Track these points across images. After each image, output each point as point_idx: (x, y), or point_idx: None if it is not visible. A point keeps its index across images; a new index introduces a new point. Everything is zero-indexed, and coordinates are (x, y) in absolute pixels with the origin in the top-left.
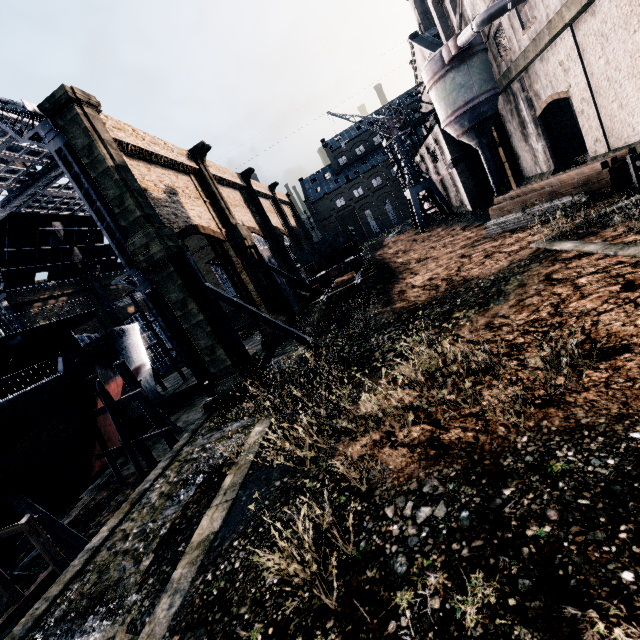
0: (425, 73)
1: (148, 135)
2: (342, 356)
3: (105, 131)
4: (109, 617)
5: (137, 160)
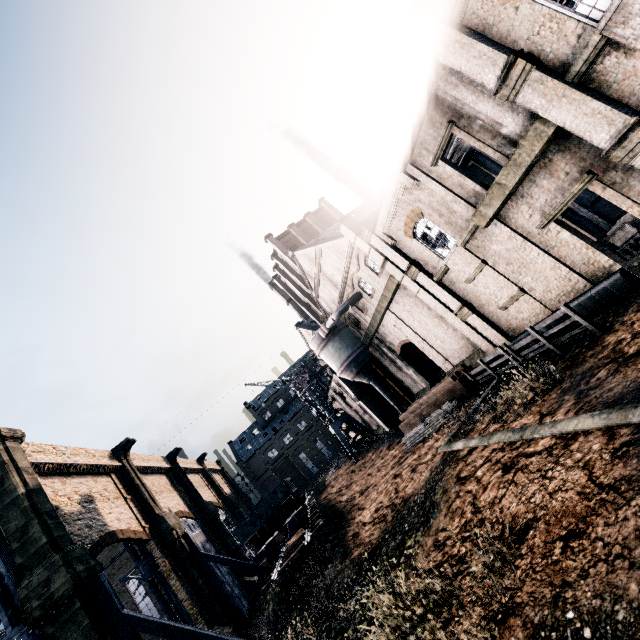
0: (312, 345)
1: (69, 448)
2: None
3: (24, 458)
4: None
5: (52, 477)
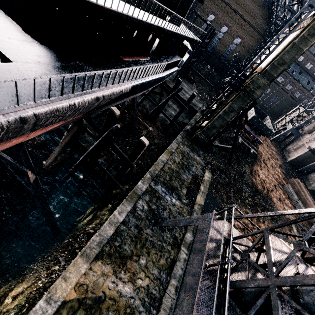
0: None
1: None
2: (234, 178)
3: None
4: (179, 200)
5: None
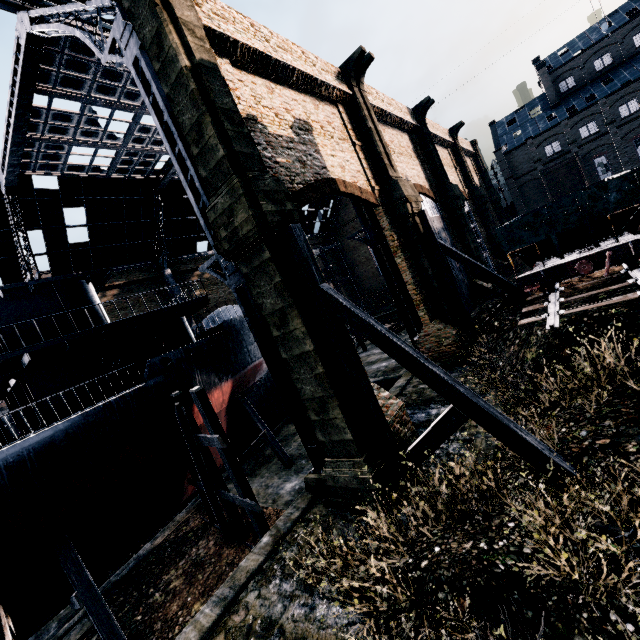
0: None
1: (276, 36)
2: None
3: (186, 7)
4: None
5: (253, 75)
